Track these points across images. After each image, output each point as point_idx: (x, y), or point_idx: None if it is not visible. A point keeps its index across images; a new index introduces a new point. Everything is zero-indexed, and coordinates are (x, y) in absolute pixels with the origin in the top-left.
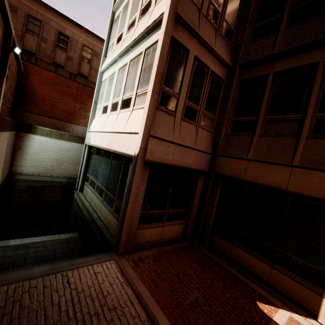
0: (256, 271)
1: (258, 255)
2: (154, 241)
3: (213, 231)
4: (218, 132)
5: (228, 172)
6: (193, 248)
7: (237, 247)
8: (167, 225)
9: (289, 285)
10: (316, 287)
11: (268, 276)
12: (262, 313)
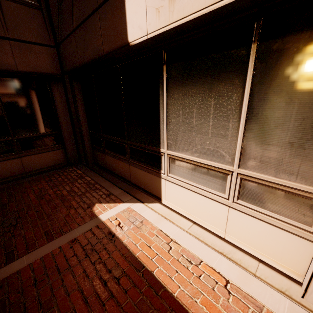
0: (122, 174)
1: (119, 156)
2: (14, 177)
3: (92, 148)
4: (47, 6)
5: (70, 64)
6: (71, 170)
7: (108, 155)
8: (29, 155)
9: (141, 177)
10: (155, 169)
11: (129, 175)
12: (90, 214)
